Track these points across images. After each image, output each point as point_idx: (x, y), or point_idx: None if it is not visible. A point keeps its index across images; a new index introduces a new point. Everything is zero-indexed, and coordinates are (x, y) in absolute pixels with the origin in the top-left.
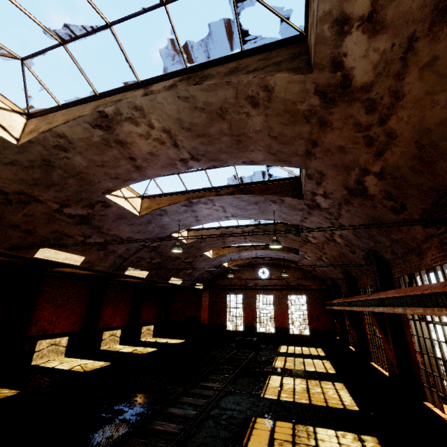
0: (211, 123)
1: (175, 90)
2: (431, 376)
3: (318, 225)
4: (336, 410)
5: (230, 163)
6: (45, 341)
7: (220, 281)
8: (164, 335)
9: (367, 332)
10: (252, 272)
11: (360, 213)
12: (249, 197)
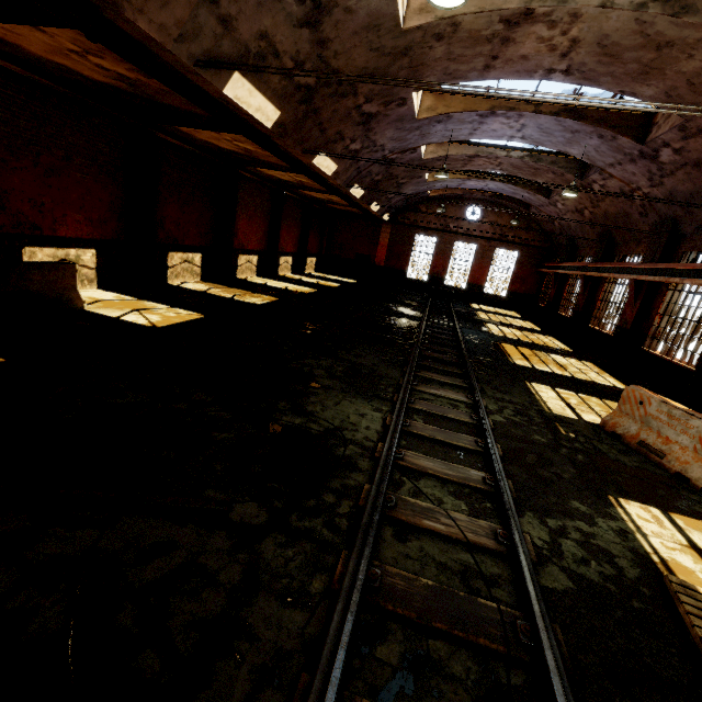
0: (638, 49)
1: (642, 13)
2: (658, 332)
3: (629, 175)
4: (557, 349)
5: (603, 87)
6: (243, 257)
7: (410, 214)
8: (325, 272)
9: (599, 299)
10: (458, 208)
11: (699, 180)
12: (575, 124)
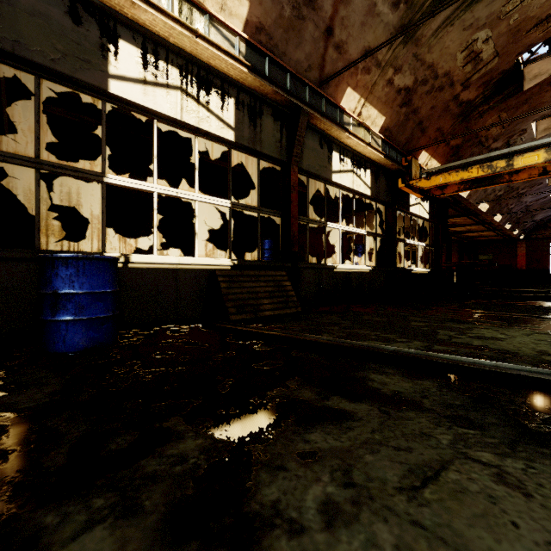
0: None
1: None
2: None
3: None
4: None
5: None
6: None
7: (540, 231)
8: None
9: None
10: None
11: None
12: None
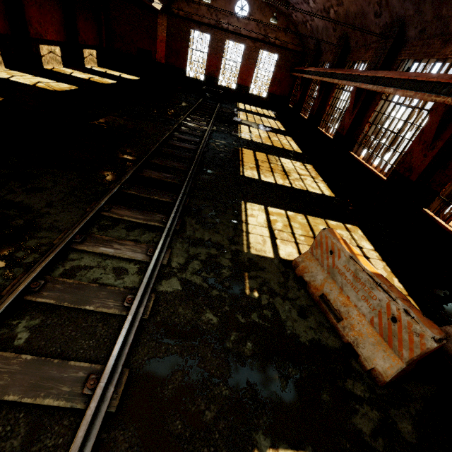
0: None
1: None
2: (365, 138)
3: None
4: (290, 151)
5: None
6: None
7: (183, 4)
8: (110, 67)
9: (329, 104)
10: (228, 2)
11: None
12: None
